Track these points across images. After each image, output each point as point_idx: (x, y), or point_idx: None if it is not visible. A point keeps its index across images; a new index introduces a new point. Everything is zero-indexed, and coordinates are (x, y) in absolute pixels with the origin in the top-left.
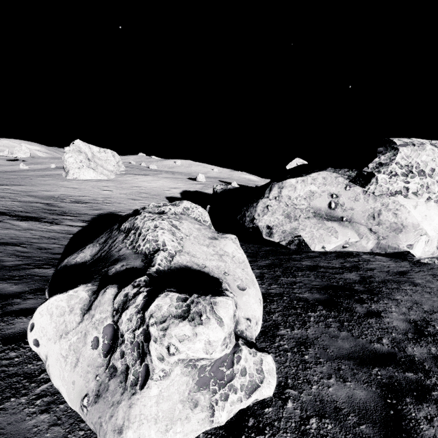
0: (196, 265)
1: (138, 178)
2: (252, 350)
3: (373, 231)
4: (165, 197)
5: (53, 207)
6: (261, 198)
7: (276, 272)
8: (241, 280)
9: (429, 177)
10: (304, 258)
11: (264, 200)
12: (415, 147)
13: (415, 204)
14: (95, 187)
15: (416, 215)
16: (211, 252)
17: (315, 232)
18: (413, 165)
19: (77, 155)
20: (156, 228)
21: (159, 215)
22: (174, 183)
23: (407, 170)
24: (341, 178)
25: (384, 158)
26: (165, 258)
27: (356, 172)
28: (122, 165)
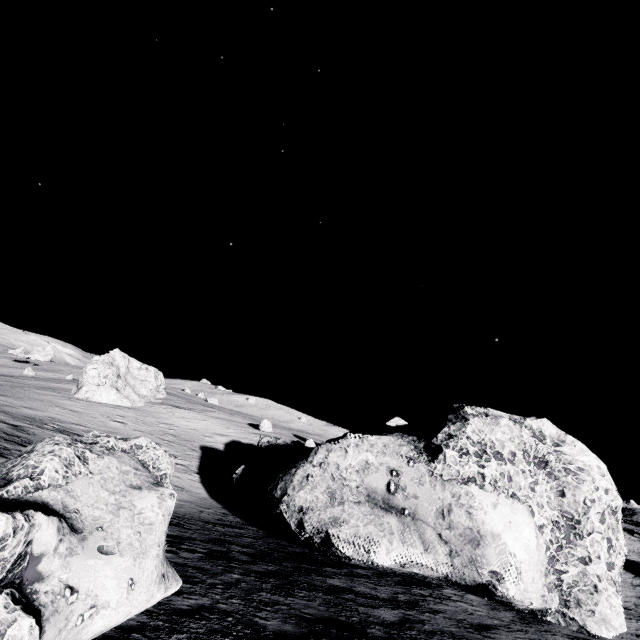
0: (62, 506)
1: (175, 412)
2: (14, 606)
3: (443, 539)
4: (199, 445)
5: (21, 431)
6: (303, 462)
7: (265, 584)
8: (118, 543)
9: (510, 463)
10: (341, 574)
11: (306, 465)
12: (487, 419)
13: (495, 501)
14: (105, 414)
15: (496, 520)
16: (111, 500)
17: (362, 527)
18: (487, 444)
19: (106, 367)
20: (50, 453)
21: (73, 442)
22: (223, 427)
23: (481, 449)
24: (405, 449)
25: (454, 428)
26: (25, 487)
27: (423, 443)
28: (163, 390)
